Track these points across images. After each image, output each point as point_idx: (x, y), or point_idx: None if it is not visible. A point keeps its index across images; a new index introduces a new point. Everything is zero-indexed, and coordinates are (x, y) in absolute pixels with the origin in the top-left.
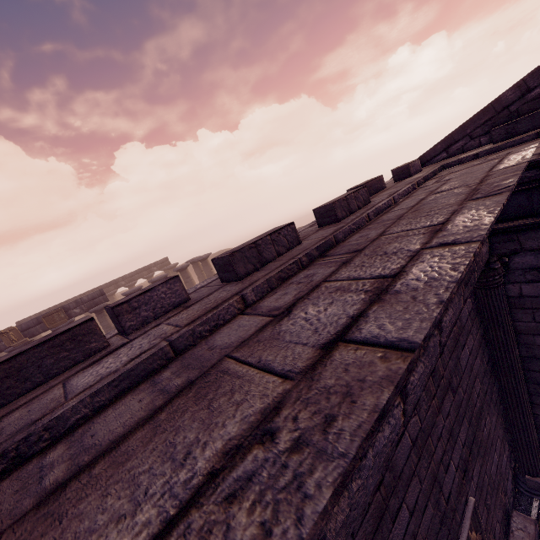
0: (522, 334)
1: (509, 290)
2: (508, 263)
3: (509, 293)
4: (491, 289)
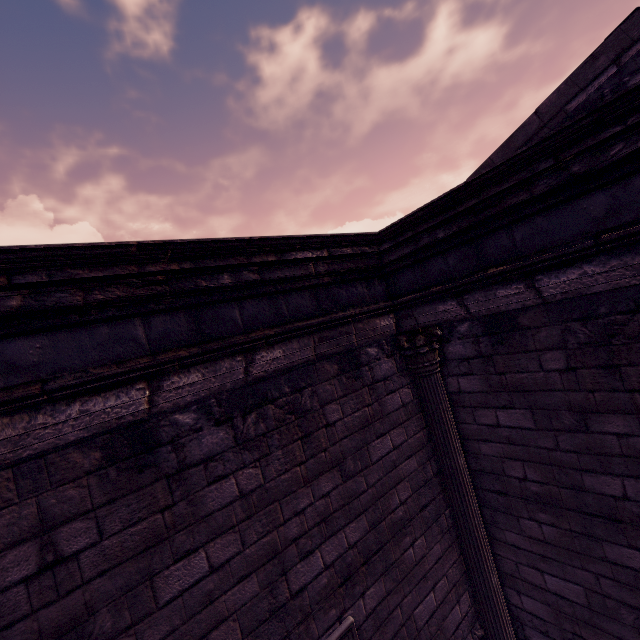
0: (469, 440)
1: (450, 384)
2: (445, 353)
3: (450, 387)
4: (424, 378)
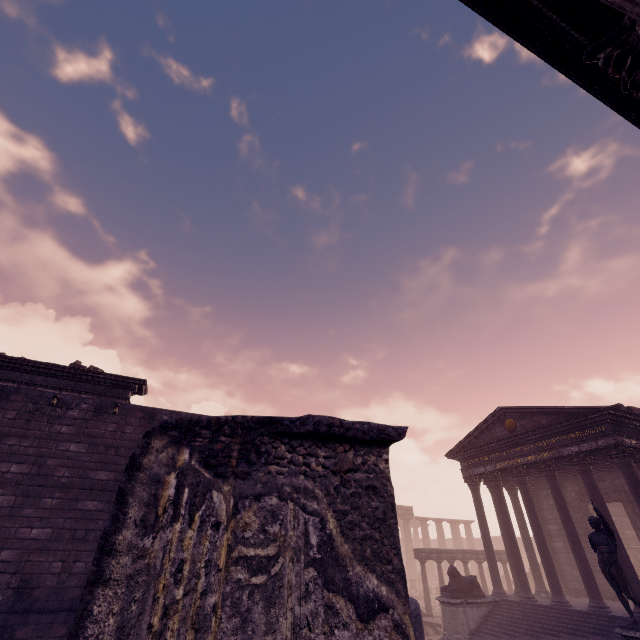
0: None
1: None
2: None
3: None
4: None
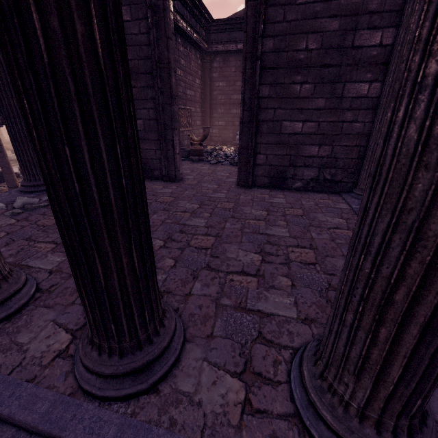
0: (211, 91)
1: (210, 75)
2: (211, 66)
3: (210, 76)
4: (206, 70)
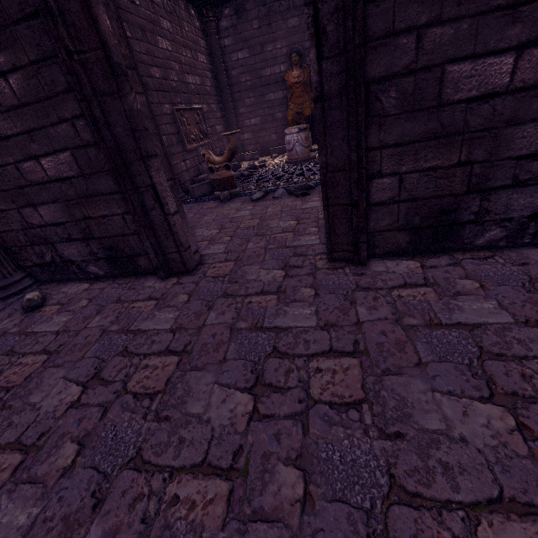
0: (228, 71)
1: (221, 44)
2: (219, 27)
3: (221, 45)
4: (212, 35)
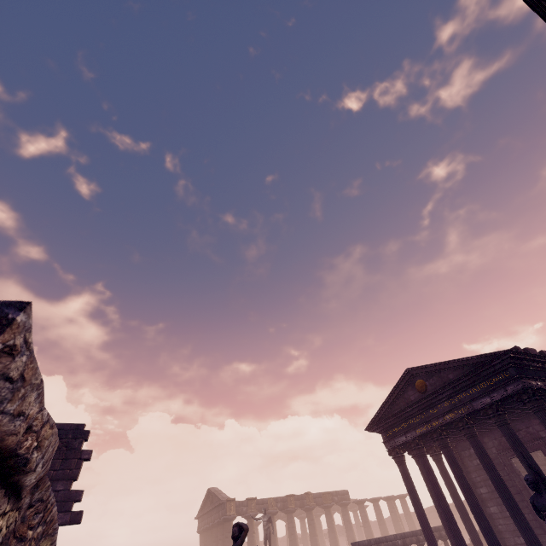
0: None
1: None
2: None
3: None
4: None
